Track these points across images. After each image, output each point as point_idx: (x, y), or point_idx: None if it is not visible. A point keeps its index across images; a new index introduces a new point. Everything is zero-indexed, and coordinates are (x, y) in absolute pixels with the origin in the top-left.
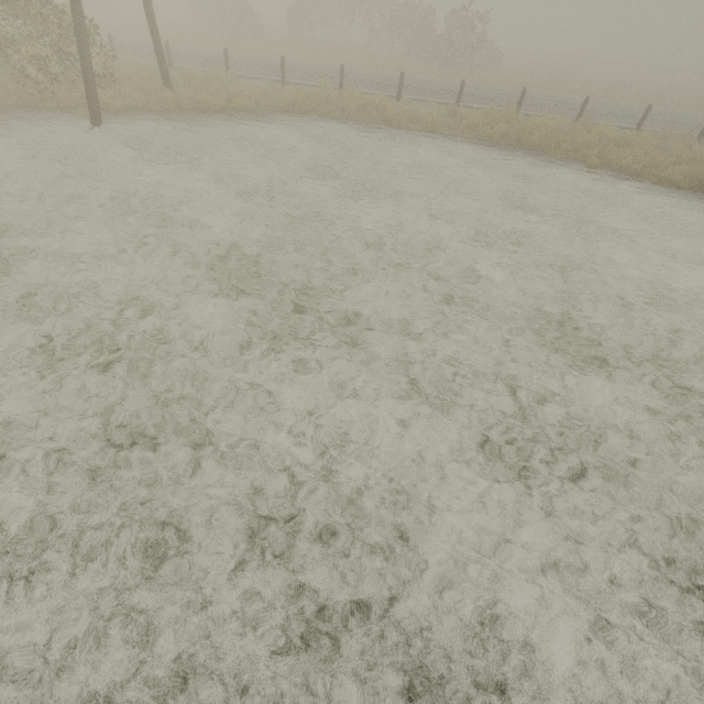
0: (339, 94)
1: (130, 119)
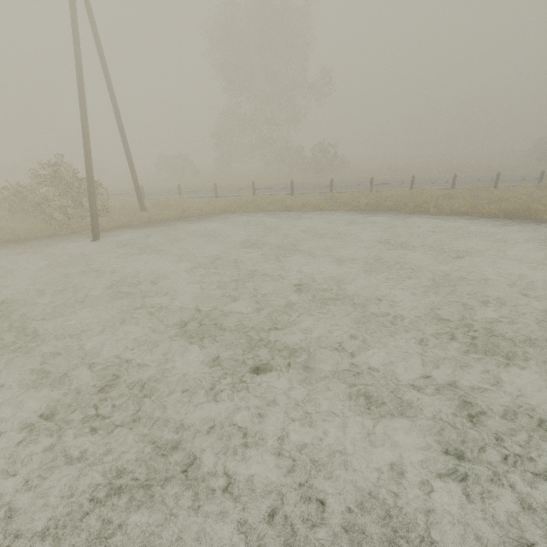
0: (253, 197)
1: (118, 232)
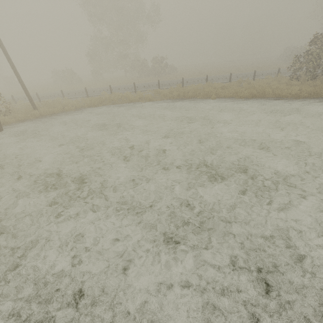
0: (110, 95)
1: (17, 125)
